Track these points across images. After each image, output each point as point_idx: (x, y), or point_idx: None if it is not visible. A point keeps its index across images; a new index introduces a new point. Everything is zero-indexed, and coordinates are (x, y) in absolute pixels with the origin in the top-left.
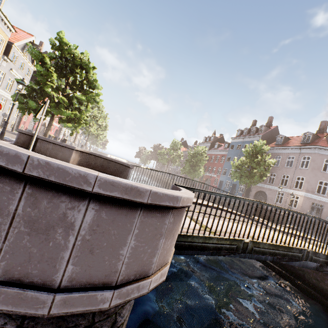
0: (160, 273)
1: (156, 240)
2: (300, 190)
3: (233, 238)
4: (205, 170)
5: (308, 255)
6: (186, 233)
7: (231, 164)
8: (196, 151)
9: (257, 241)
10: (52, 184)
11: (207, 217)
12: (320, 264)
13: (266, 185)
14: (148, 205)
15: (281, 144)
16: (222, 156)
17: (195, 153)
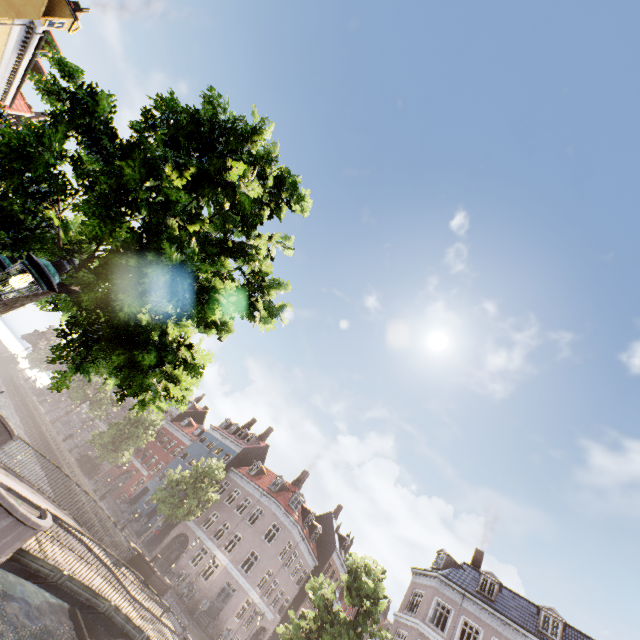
0: (2, 559)
1: (17, 541)
2: (226, 555)
3: (58, 565)
4: (139, 453)
5: (110, 608)
6: (25, 548)
7: (169, 474)
8: (144, 418)
9: (75, 576)
10: (6, 509)
11: (54, 543)
12: (125, 634)
13: (198, 528)
14: (28, 525)
15: (252, 474)
16: (181, 444)
17: (140, 420)
